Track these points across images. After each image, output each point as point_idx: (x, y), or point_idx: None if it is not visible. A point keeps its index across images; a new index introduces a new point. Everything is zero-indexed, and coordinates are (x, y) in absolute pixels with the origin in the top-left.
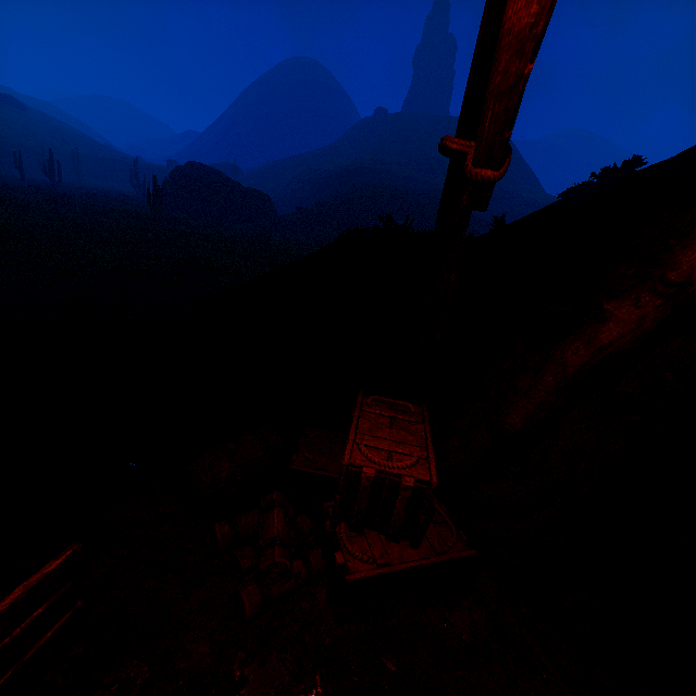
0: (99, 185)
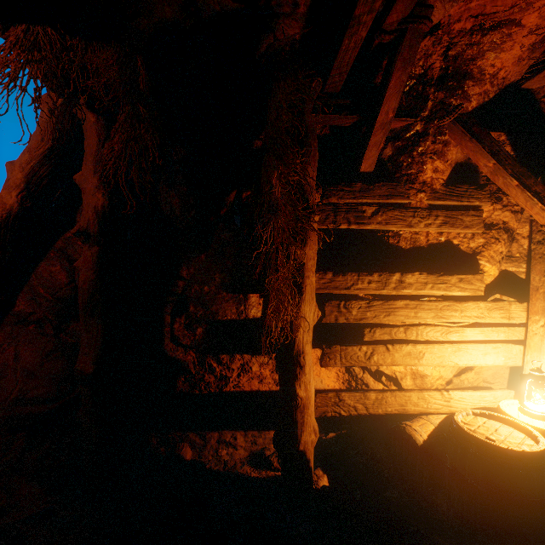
0: None
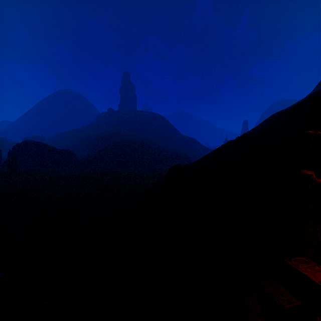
0: None
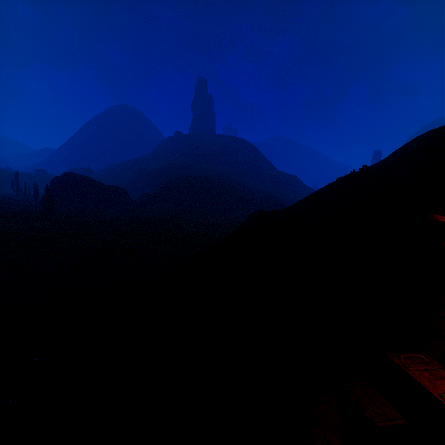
0: None
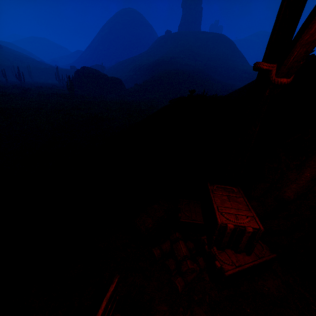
0: (41, 81)
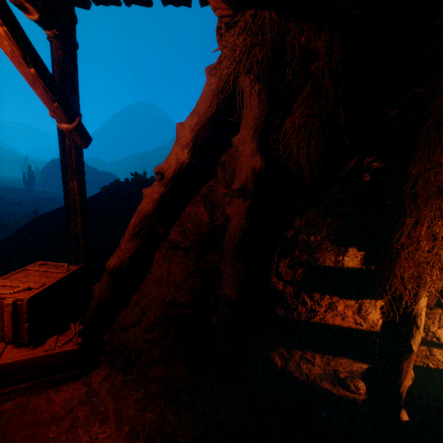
0: None
